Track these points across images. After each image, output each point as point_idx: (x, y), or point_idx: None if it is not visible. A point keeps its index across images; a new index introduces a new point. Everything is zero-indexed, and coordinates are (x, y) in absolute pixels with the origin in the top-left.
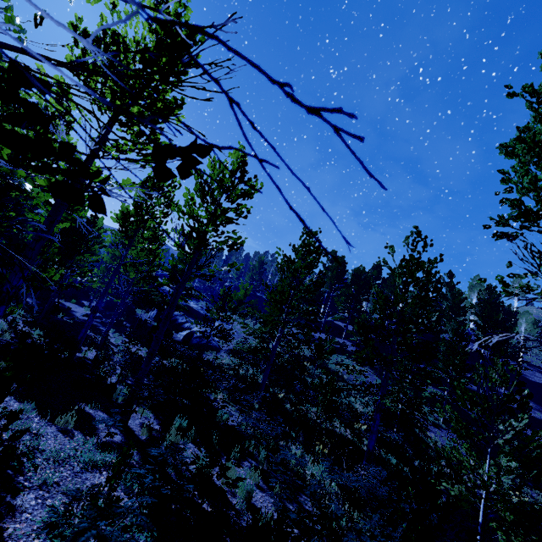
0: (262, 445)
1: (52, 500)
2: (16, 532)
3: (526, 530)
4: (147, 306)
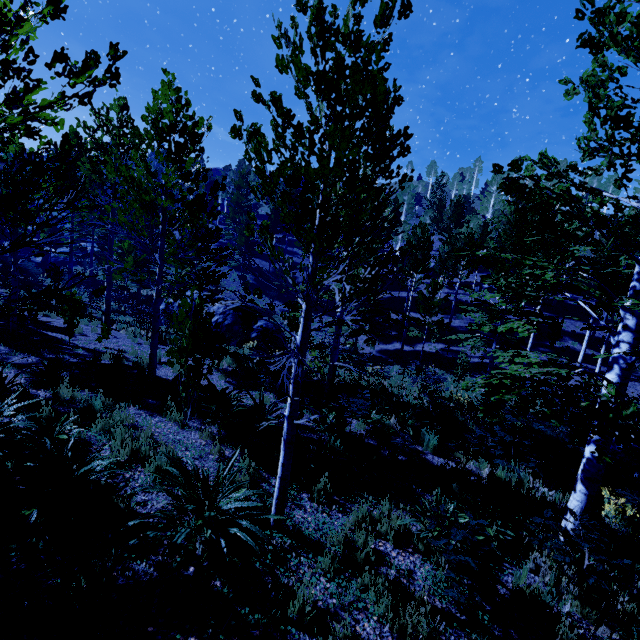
0: None
1: None
2: None
3: None
4: None
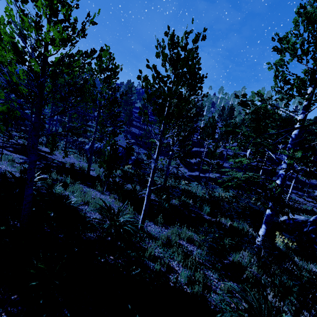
0: None
1: None
2: None
3: None
4: None
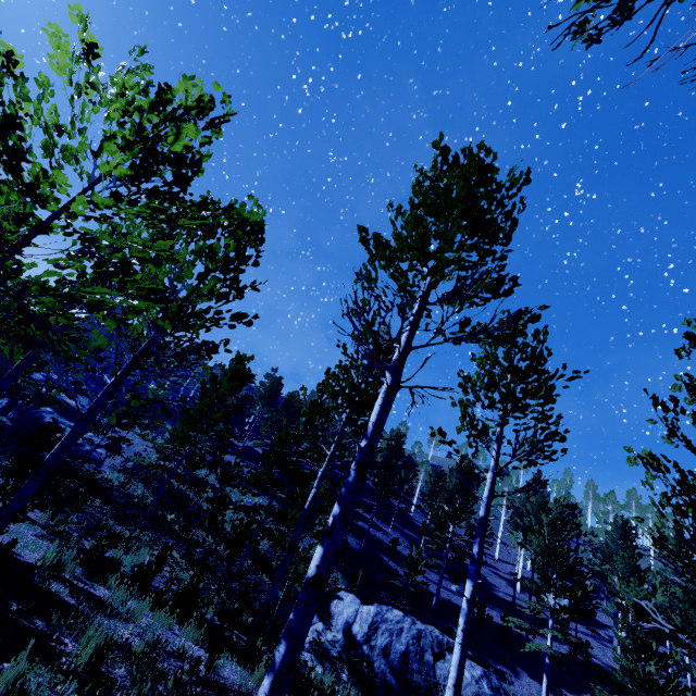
0: (144, 548)
1: (6, 534)
2: (0, 539)
3: (326, 598)
4: (9, 395)
